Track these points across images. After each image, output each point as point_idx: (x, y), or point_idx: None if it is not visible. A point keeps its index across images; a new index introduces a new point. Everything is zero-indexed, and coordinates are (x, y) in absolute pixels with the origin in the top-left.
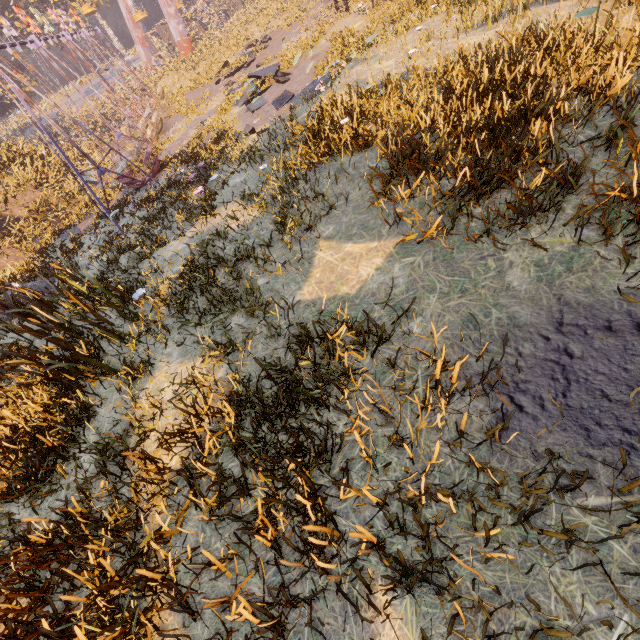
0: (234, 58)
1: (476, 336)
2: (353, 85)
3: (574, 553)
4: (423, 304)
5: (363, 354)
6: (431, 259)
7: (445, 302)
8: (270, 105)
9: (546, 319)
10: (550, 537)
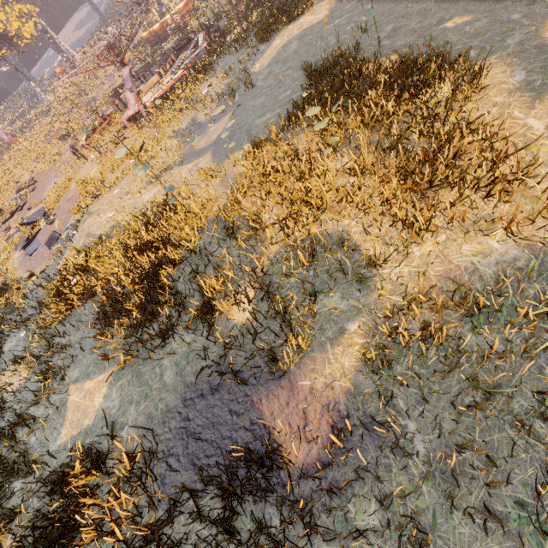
0: (7, 204)
1: (152, 427)
2: (86, 238)
3: (189, 547)
4: (128, 415)
5: (99, 471)
6: (131, 378)
7: (138, 408)
8: (43, 246)
9: (180, 400)
10: (181, 544)
